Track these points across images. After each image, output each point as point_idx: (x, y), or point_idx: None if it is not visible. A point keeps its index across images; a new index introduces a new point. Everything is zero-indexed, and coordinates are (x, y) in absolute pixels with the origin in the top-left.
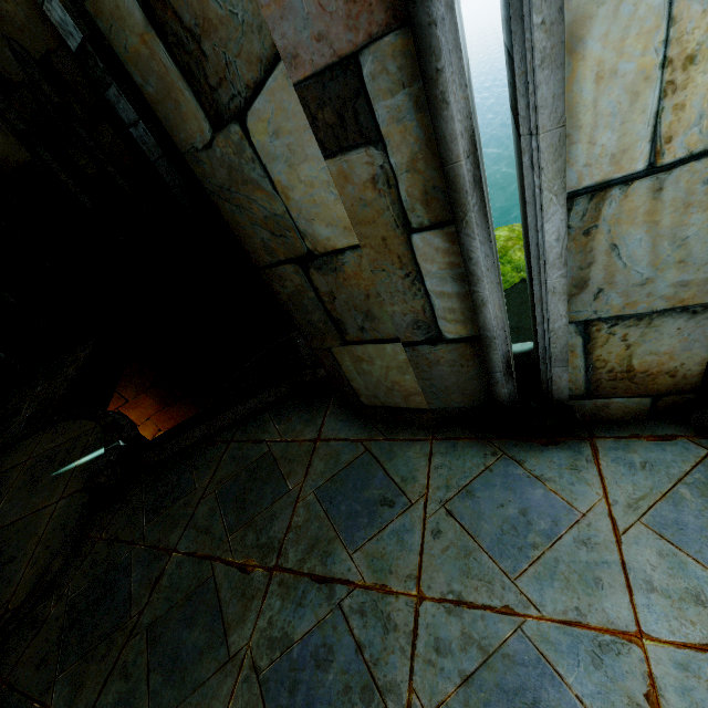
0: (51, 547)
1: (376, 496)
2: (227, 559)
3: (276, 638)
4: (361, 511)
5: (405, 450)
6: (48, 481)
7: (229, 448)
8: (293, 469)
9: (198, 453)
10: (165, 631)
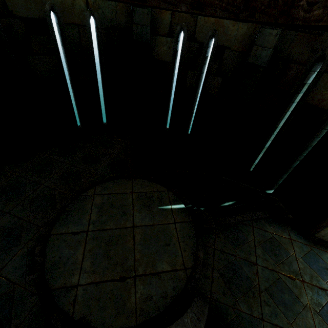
0: (188, 245)
1: (323, 266)
2: (282, 273)
3: (316, 303)
4: (321, 270)
5: (325, 254)
6: (158, 210)
7: (254, 229)
8: (288, 247)
9: (240, 226)
10: (273, 292)
